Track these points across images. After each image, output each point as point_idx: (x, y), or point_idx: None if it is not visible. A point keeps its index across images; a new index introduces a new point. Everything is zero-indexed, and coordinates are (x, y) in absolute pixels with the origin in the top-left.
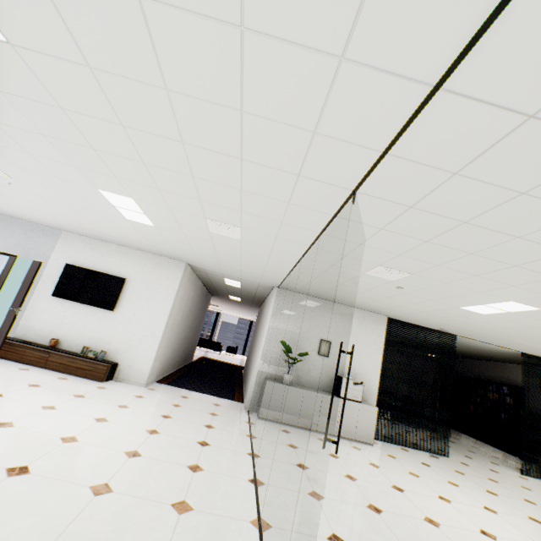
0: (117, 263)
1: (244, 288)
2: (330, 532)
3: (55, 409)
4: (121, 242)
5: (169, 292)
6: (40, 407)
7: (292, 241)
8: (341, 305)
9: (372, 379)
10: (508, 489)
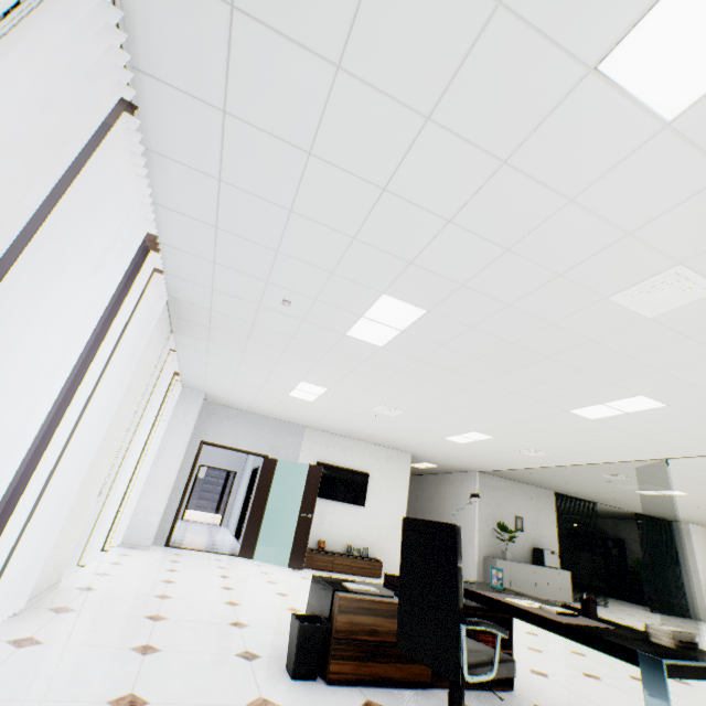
0: (357, 457)
1: (425, 468)
2: None
3: None
4: (368, 439)
5: (403, 483)
6: None
7: (576, 461)
8: (523, 484)
9: (553, 547)
10: (662, 621)
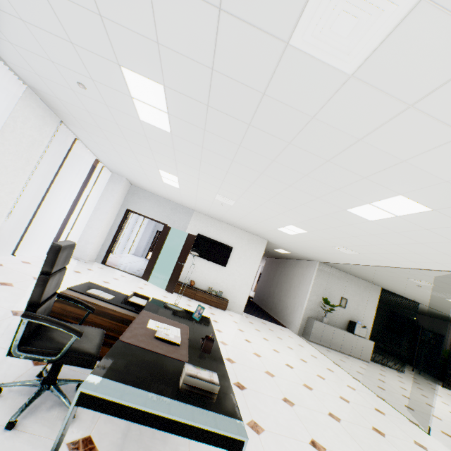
0: (227, 236)
1: (285, 254)
2: (403, 404)
3: (244, 331)
4: (234, 224)
5: (257, 258)
6: (238, 329)
7: (383, 263)
8: (355, 277)
9: (368, 324)
10: (443, 394)
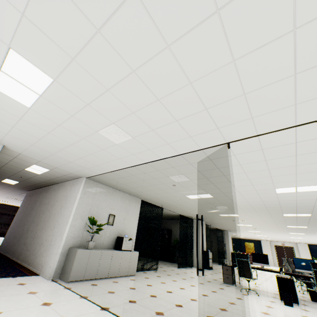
0: None
1: (43, 175)
2: None
3: None
4: None
5: None
6: None
7: (155, 154)
8: (122, 192)
9: (133, 236)
10: (184, 275)
